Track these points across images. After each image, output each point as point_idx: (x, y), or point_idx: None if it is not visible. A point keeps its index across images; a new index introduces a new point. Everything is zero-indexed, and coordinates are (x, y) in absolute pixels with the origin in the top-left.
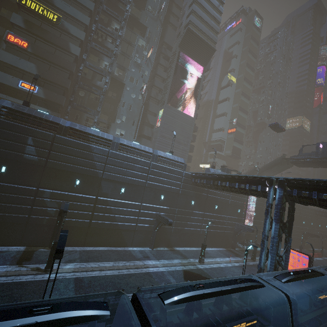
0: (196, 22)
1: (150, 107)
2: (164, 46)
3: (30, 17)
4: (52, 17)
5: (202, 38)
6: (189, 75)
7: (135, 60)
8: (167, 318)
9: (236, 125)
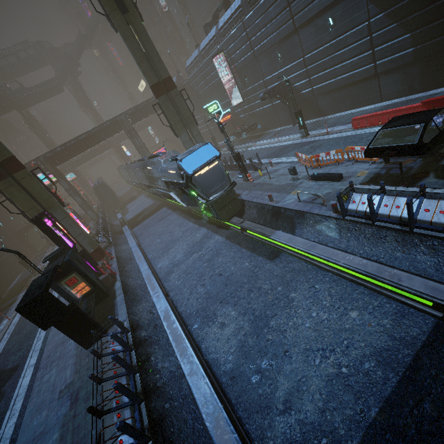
0: None
1: None
2: None
3: None
4: None
5: None
6: None
7: None
8: None
9: None
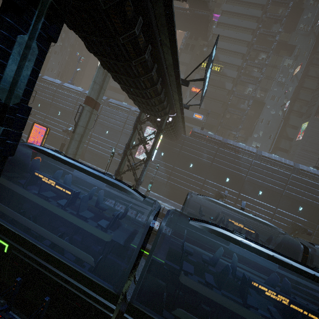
0: None
1: (291, 120)
2: (316, 56)
3: (204, 73)
4: (217, 69)
5: None
6: None
7: (279, 80)
8: (313, 263)
9: None
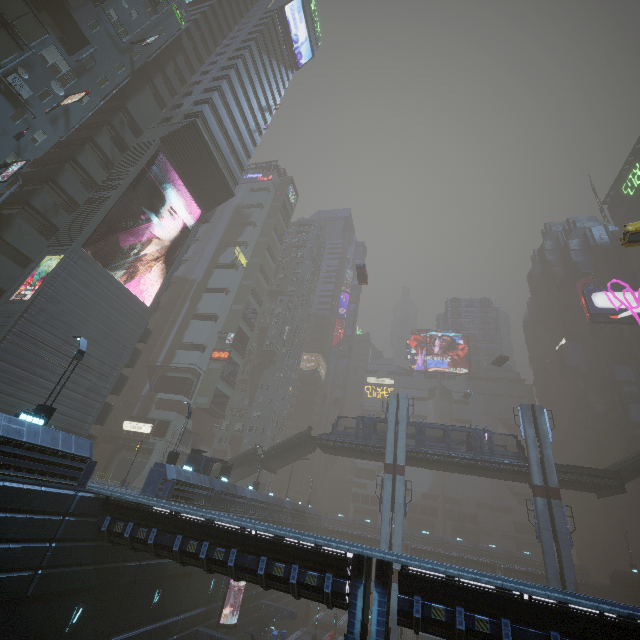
0: (213, 124)
1: (16, 232)
2: (122, 115)
3: None
4: None
5: (216, 158)
6: (162, 211)
7: (11, 80)
8: None
9: (232, 346)
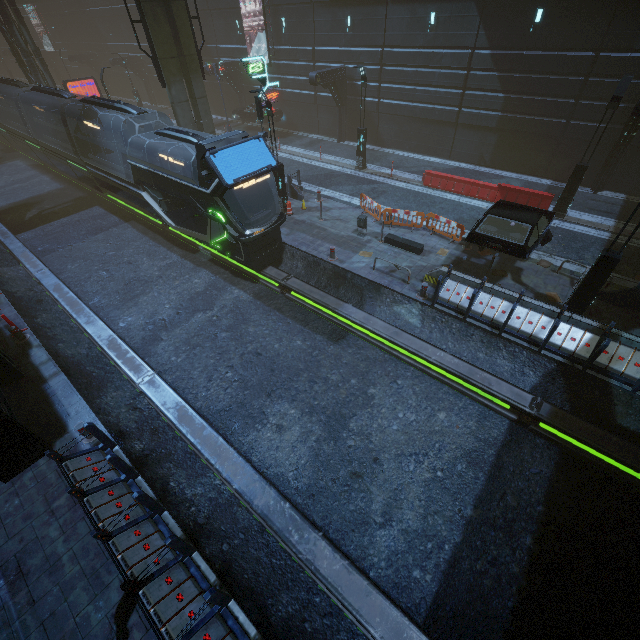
0: None
1: None
2: None
3: None
4: None
5: None
6: None
7: None
8: None
9: None
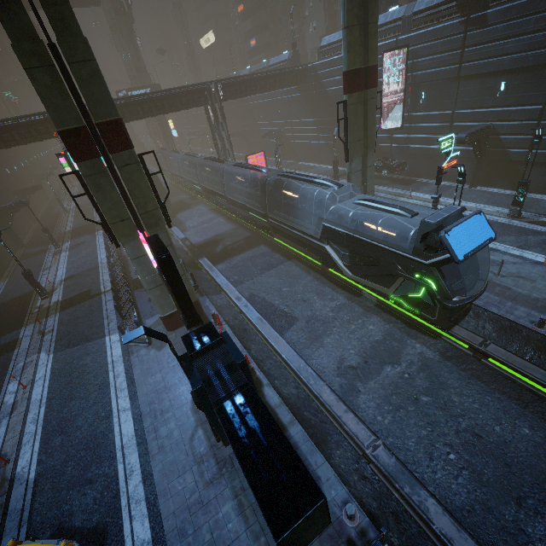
0: None
1: None
2: None
3: None
4: None
5: None
6: None
7: None
8: None
9: None
